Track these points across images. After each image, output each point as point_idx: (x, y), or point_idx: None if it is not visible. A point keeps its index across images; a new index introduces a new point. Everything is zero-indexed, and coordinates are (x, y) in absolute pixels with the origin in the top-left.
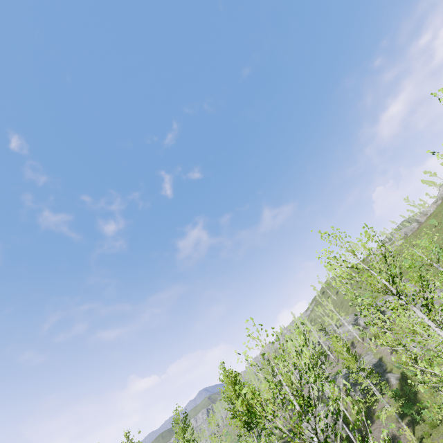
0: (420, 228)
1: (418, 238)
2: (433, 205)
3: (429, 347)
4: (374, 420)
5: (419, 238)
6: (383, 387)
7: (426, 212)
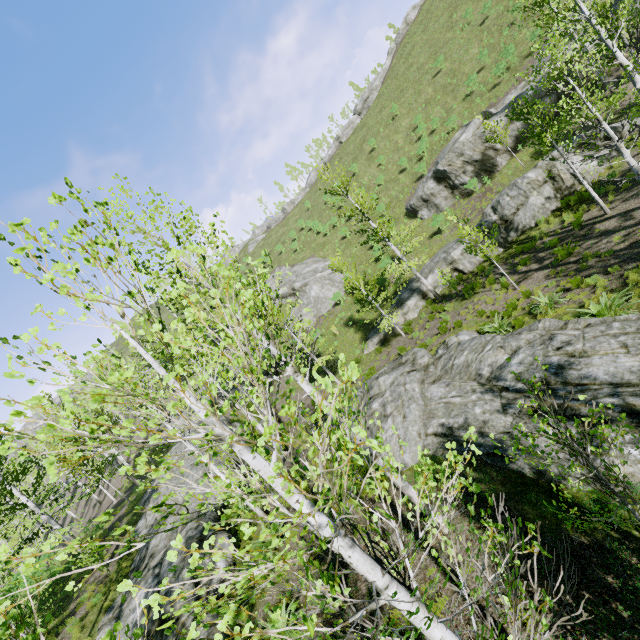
0: (287, 218)
1: (287, 227)
2: (302, 193)
3: (321, 314)
4: (279, 402)
5: (288, 226)
6: (280, 367)
7: (294, 201)
